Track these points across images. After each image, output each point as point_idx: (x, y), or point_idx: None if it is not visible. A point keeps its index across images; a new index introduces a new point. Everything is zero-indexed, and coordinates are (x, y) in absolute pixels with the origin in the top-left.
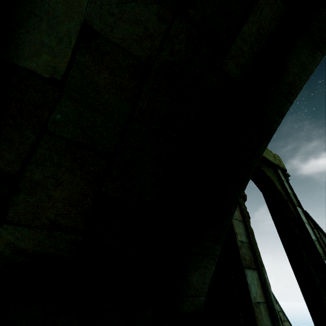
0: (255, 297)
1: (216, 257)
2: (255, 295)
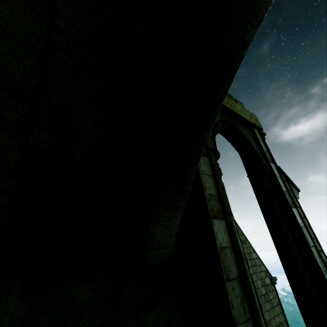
0: (222, 242)
1: (180, 210)
2: (221, 241)
